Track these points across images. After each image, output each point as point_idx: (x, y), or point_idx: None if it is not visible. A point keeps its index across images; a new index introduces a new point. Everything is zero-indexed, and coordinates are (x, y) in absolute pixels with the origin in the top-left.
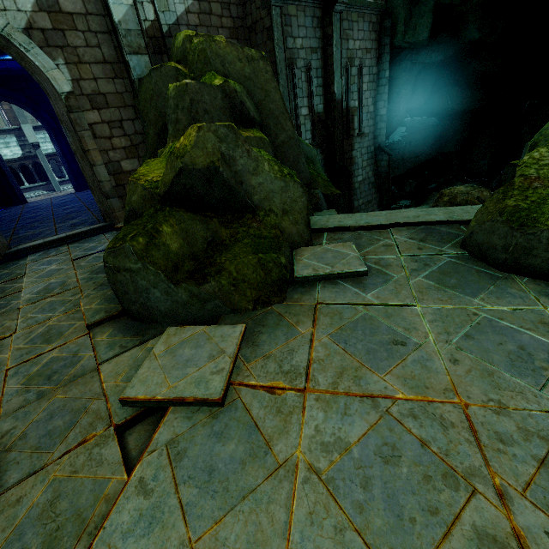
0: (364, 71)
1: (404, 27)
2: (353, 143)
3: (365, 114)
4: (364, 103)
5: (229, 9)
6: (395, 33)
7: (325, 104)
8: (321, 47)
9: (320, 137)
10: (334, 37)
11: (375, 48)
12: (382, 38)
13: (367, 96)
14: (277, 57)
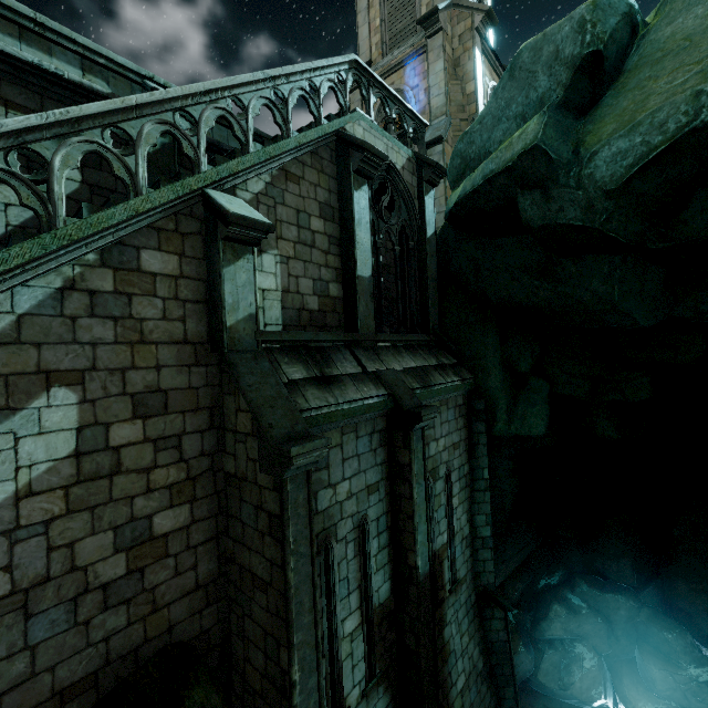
0: (452, 478)
1: (507, 415)
2: (445, 612)
3: (459, 544)
4: (455, 527)
5: (178, 446)
6: (494, 419)
7: (394, 577)
8: (385, 475)
9: (384, 654)
10: (413, 469)
11: (464, 437)
12: (472, 422)
13: (459, 513)
14: (291, 582)
